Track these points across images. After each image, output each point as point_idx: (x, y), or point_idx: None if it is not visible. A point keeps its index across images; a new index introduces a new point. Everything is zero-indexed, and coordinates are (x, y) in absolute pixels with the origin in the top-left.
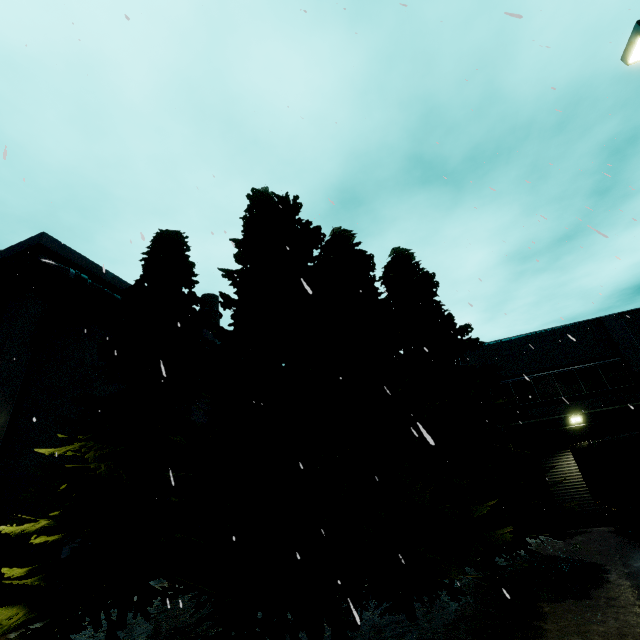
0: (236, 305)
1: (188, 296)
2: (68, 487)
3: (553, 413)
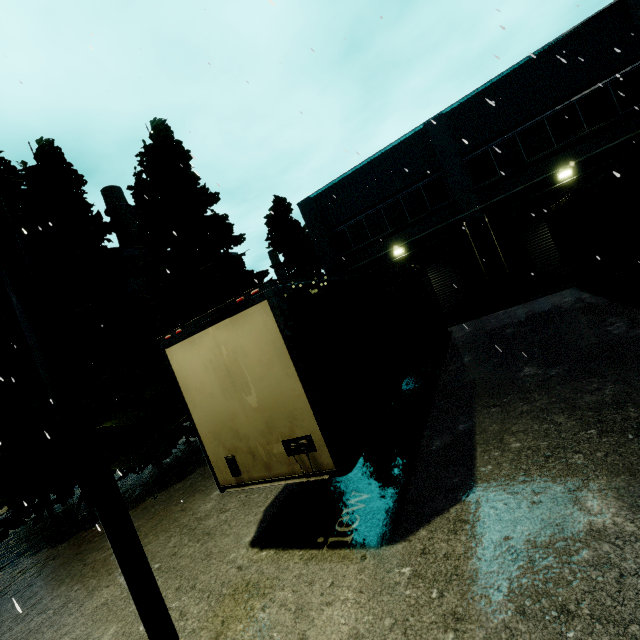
0: None
1: None
2: None
3: (381, 250)
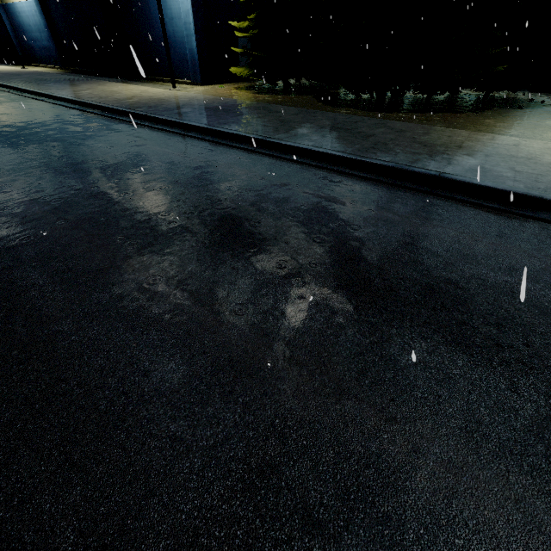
0: None
1: None
2: (255, 0)
3: None
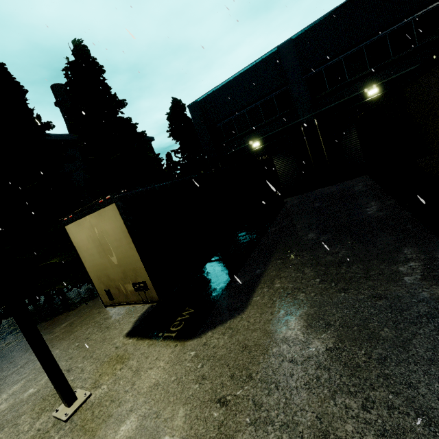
0: None
1: None
2: None
3: (245, 143)
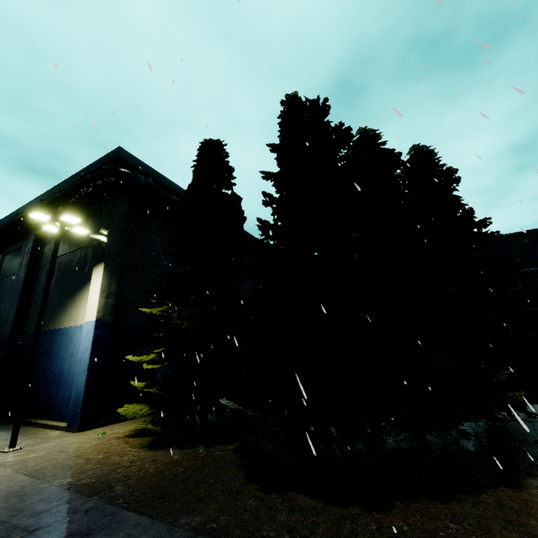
0: (278, 203)
1: (231, 196)
2: (164, 335)
3: None
